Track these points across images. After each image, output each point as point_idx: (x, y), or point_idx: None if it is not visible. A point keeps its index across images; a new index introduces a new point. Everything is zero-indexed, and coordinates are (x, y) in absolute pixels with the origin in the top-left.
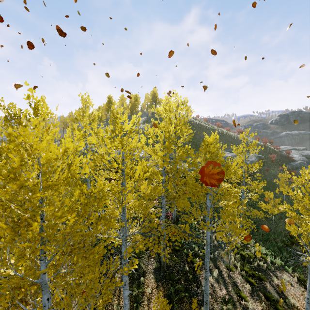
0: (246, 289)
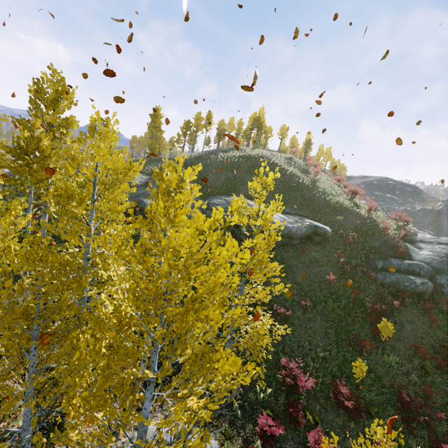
0: None
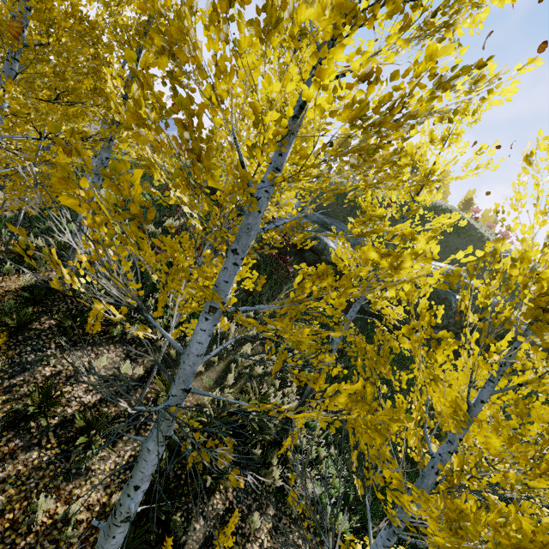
0: None
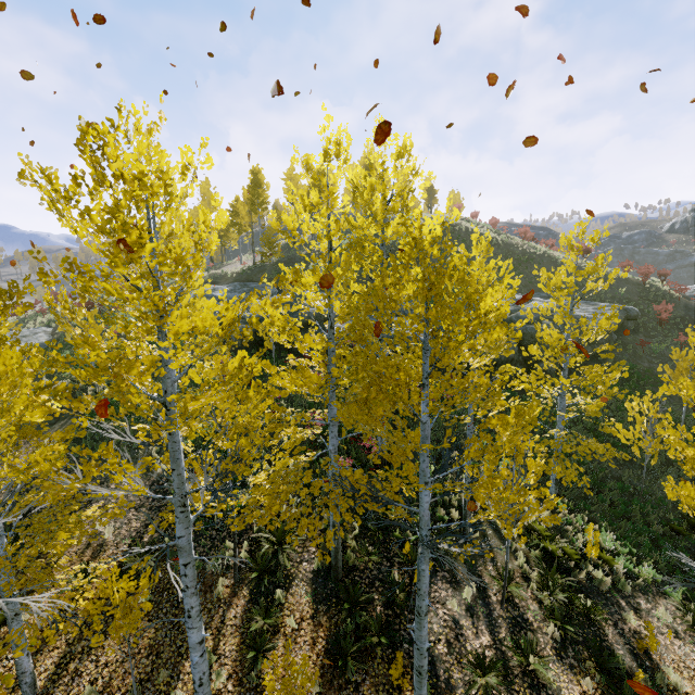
0: (547, 638)
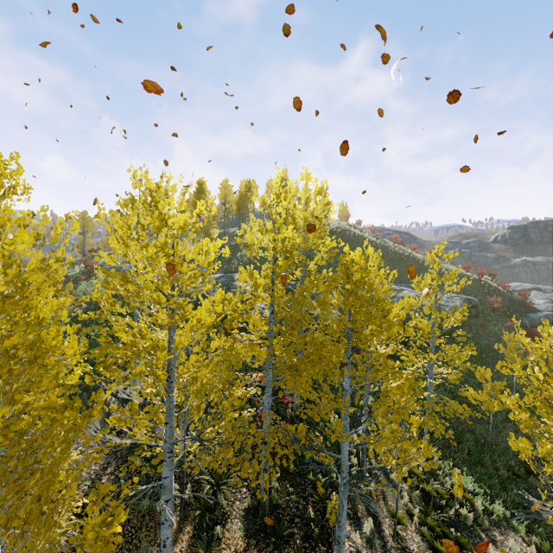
0: None
